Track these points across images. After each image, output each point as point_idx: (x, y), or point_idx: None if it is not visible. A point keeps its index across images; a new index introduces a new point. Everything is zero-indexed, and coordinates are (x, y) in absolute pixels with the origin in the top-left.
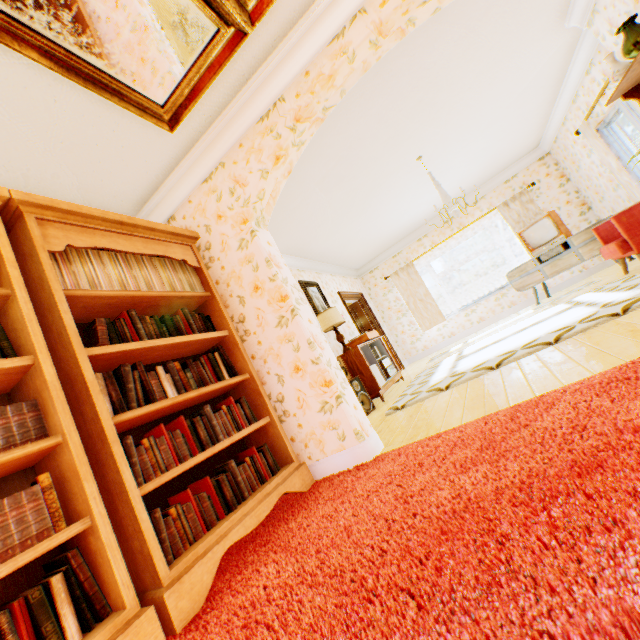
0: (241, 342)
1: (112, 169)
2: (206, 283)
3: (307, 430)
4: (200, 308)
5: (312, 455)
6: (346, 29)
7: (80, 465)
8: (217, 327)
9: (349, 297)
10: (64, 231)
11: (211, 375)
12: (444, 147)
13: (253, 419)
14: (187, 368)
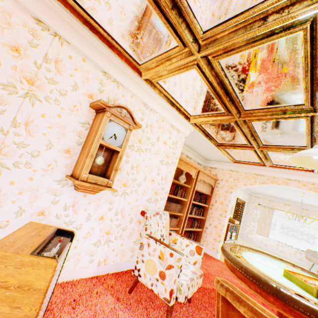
0: (209, 210)
1: (214, 157)
2: (212, 192)
3: (207, 239)
4: (206, 194)
5: (203, 244)
6: (291, 180)
7: (183, 220)
8: (206, 202)
9: (239, 200)
10: (201, 175)
11: (199, 213)
12: (316, 196)
13: (199, 227)
14: (197, 209)
